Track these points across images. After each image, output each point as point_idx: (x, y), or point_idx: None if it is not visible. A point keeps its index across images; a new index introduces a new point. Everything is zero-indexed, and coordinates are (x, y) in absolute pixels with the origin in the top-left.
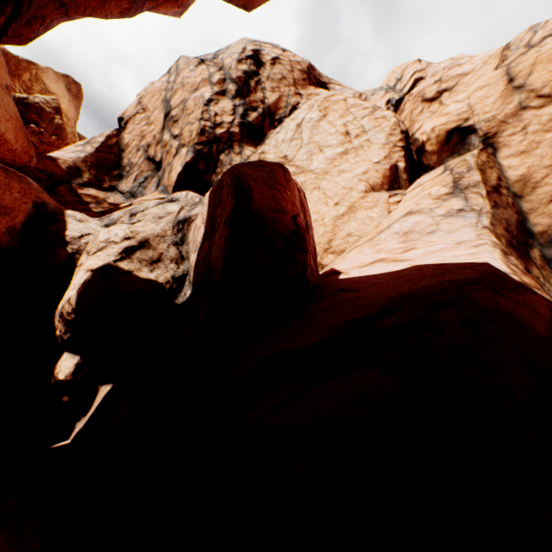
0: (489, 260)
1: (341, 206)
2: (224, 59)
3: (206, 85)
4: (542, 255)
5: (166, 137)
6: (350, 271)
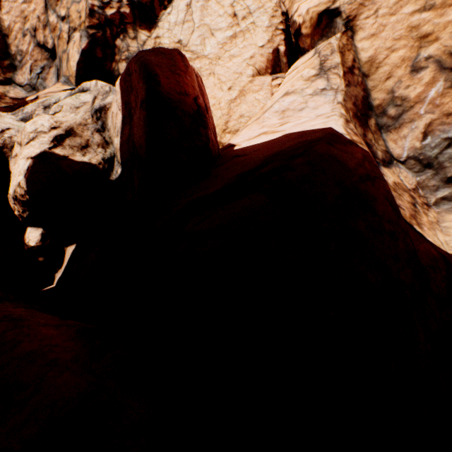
0: (333, 126)
1: (233, 91)
2: None
3: None
4: (376, 124)
5: (52, 19)
6: (242, 143)
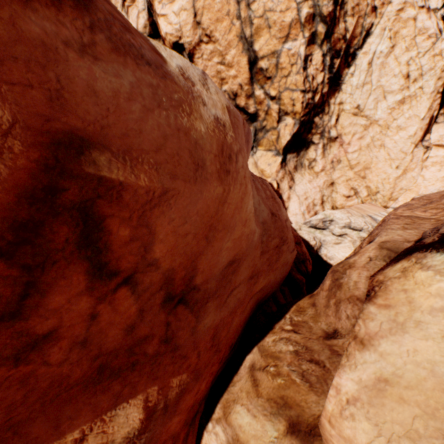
0: None
1: (399, 170)
2: None
3: (298, 33)
4: None
5: (258, 93)
6: None
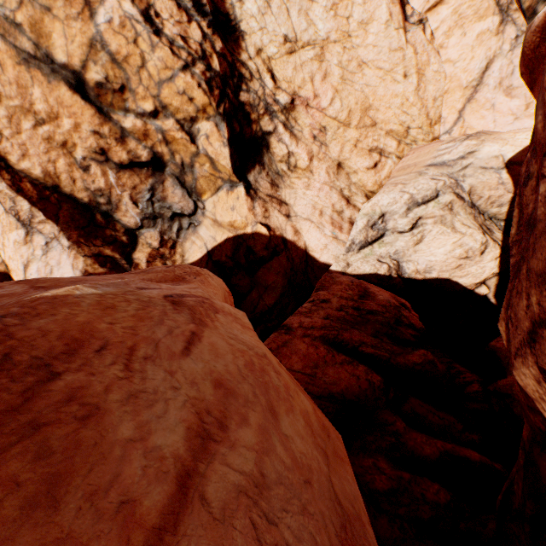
0: None
1: (411, 77)
2: None
3: None
4: None
5: (129, 124)
6: None
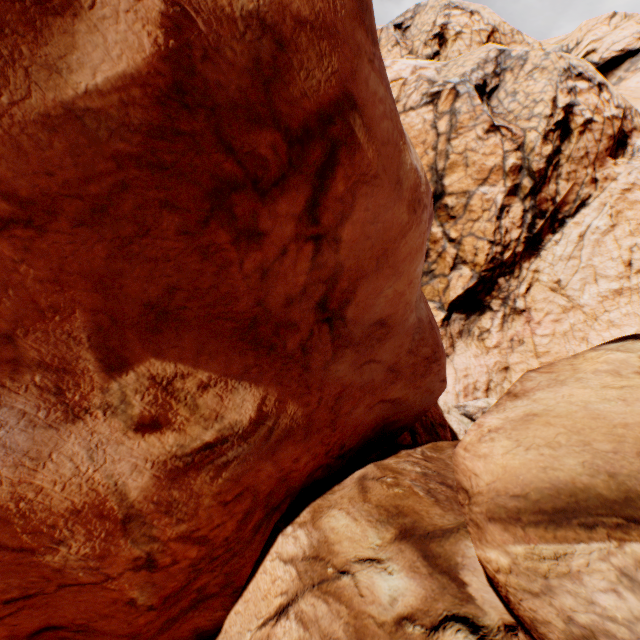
0: None
1: None
2: (527, 130)
3: (499, 179)
4: None
5: (435, 230)
6: None
